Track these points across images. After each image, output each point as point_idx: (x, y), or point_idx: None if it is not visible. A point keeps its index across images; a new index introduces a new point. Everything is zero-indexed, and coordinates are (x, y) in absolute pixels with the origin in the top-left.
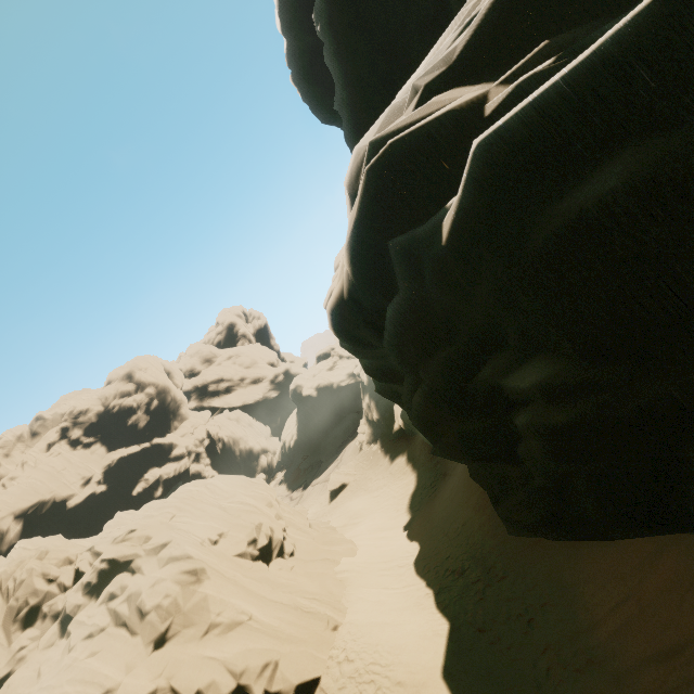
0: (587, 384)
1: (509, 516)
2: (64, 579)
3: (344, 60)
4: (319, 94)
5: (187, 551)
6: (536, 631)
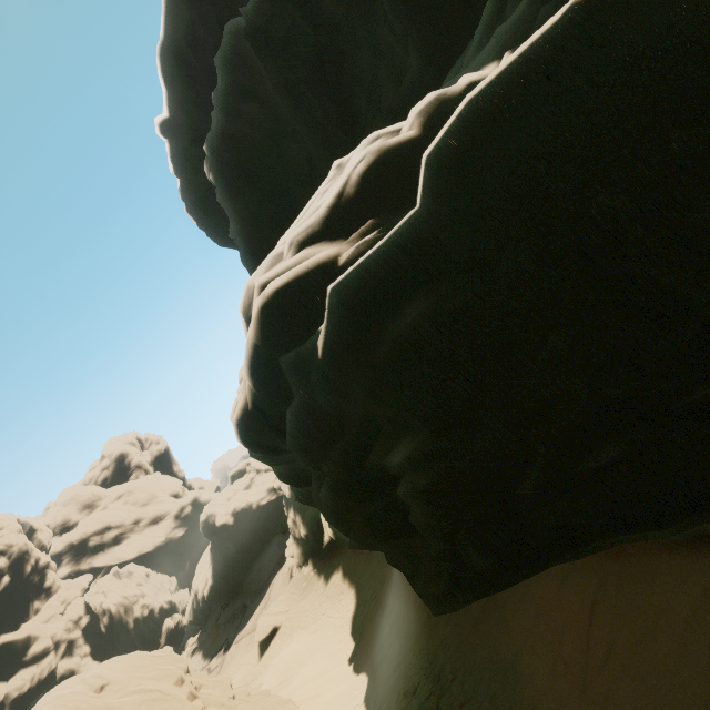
0: (437, 450)
1: (424, 591)
2: None
3: (235, 201)
4: (215, 223)
5: None
6: None
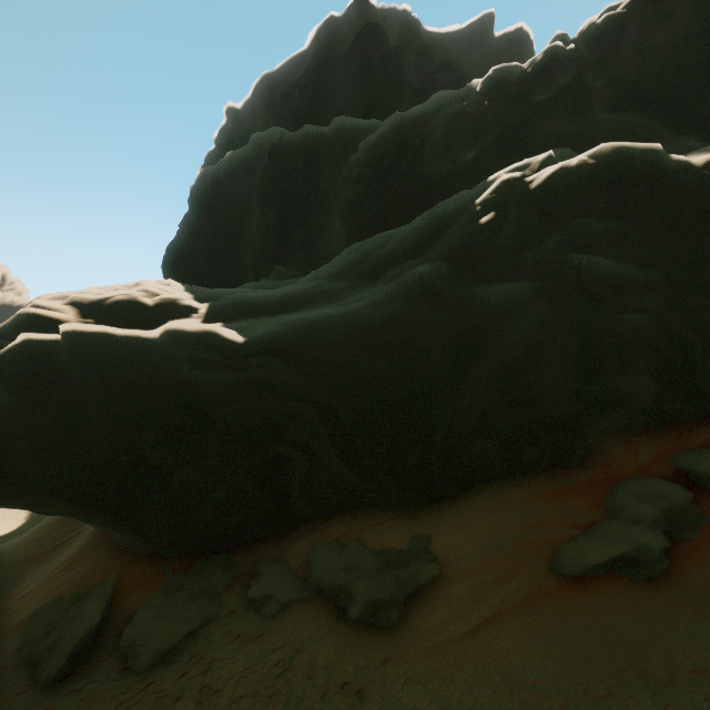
0: None
1: None
2: None
3: (192, 214)
4: None
5: None
6: None
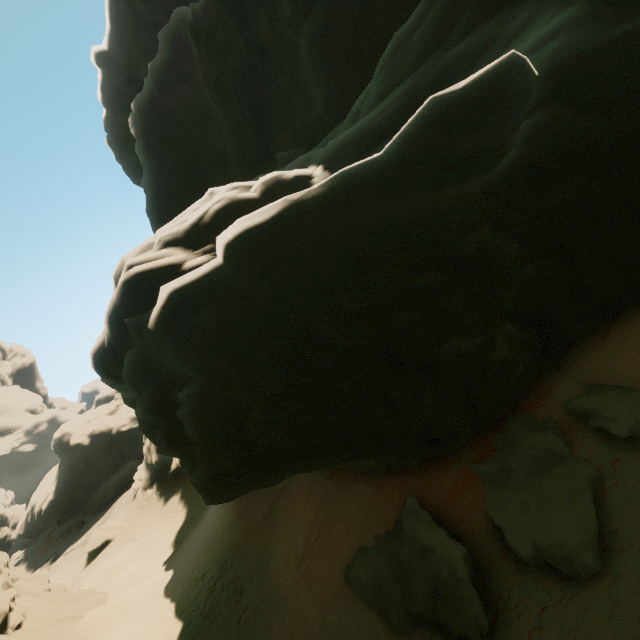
0: (203, 393)
1: (195, 482)
2: None
3: (151, 159)
4: (133, 161)
5: None
6: (244, 597)
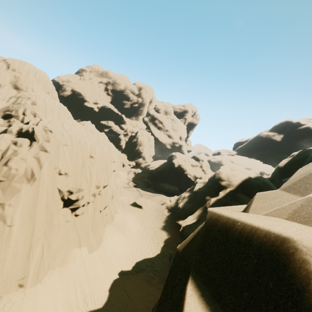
0: None
1: None
2: (26, 118)
3: None
4: None
5: (44, 164)
6: None
